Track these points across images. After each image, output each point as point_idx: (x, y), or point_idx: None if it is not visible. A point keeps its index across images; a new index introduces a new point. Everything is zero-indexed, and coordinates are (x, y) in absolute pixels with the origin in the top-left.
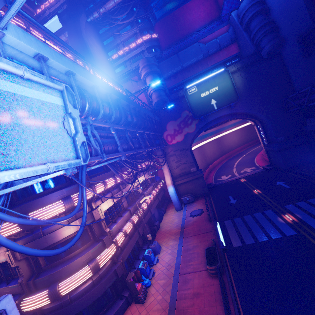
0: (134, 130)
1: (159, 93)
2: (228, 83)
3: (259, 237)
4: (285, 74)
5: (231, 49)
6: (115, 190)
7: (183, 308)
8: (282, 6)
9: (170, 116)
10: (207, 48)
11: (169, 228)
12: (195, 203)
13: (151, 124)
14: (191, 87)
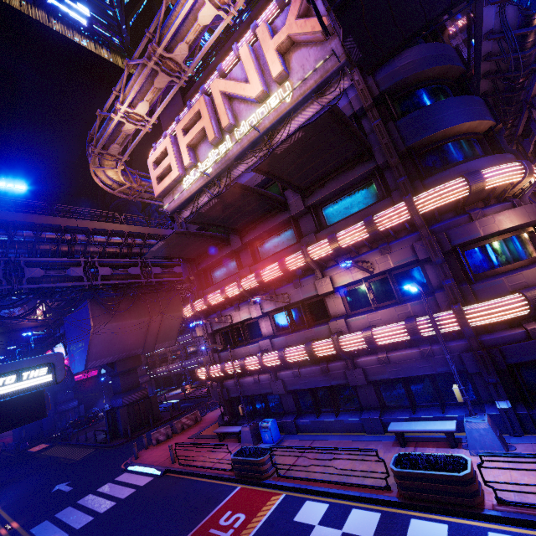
0: None
1: None
2: None
3: None
4: None
5: None
6: None
7: None
8: None
9: None
10: None
11: None
12: None
13: None
14: None
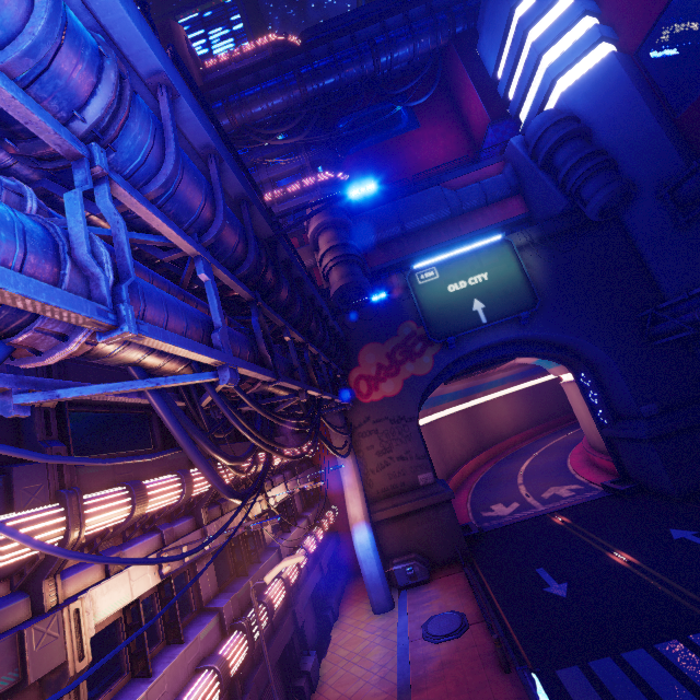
0: (280, 320)
1: (350, 269)
2: (510, 267)
3: None
4: (637, 261)
5: (509, 207)
6: (179, 524)
7: None
8: (616, 133)
9: (370, 332)
10: (459, 199)
11: (352, 686)
12: (433, 585)
13: (325, 331)
14: (425, 269)
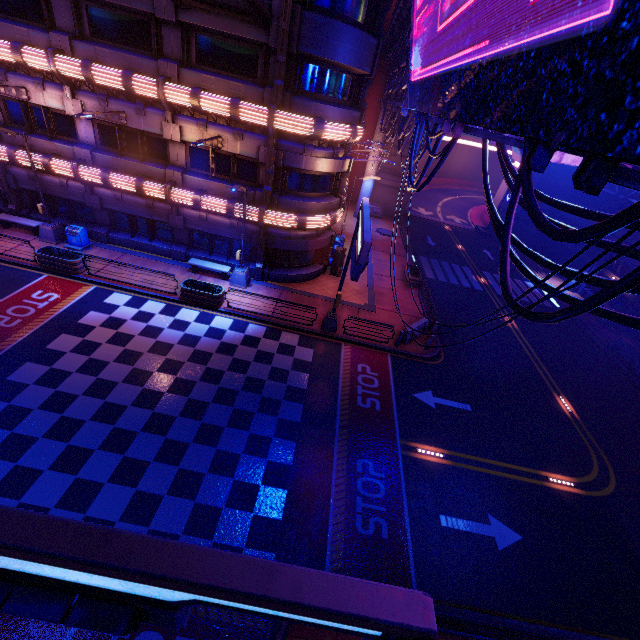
0: None
1: None
2: None
3: (452, 280)
4: None
5: None
6: None
7: (382, 292)
8: None
9: None
10: None
11: (348, 231)
12: (382, 221)
13: None
14: None
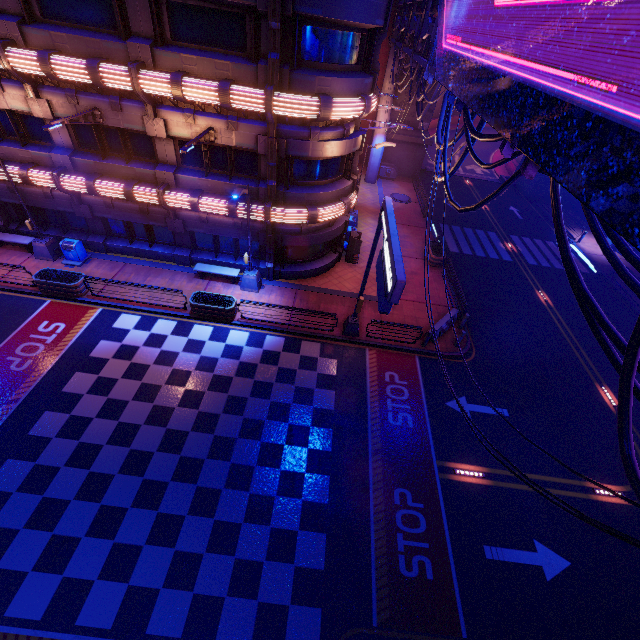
0: None
1: None
2: None
3: (477, 252)
4: None
5: None
6: None
7: None
8: None
9: None
10: None
11: (360, 201)
12: (396, 183)
13: None
14: None
